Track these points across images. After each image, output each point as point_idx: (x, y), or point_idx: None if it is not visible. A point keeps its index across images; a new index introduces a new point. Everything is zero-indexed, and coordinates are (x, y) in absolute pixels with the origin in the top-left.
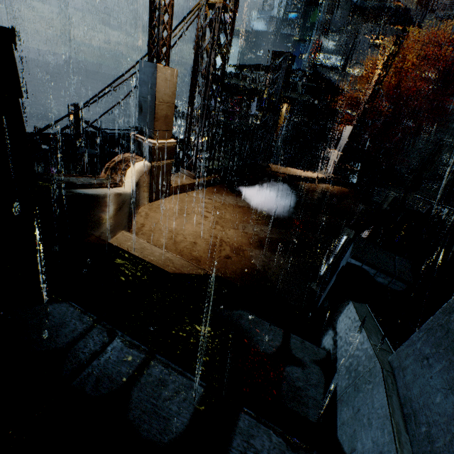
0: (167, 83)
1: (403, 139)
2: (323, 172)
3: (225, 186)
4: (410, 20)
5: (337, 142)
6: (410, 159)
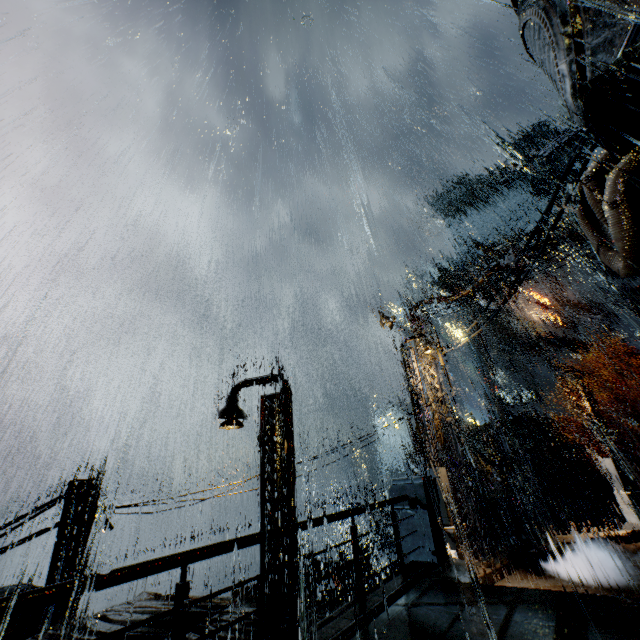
0: (445, 477)
1: None
2: (627, 525)
3: (523, 571)
4: (572, 342)
5: (611, 484)
6: None
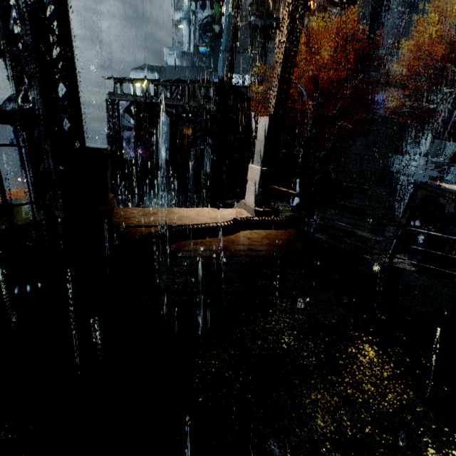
0: None
1: (333, 148)
2: (243, 203)
3: None
4: (309, 34)
5: None
6: (348, 167)
